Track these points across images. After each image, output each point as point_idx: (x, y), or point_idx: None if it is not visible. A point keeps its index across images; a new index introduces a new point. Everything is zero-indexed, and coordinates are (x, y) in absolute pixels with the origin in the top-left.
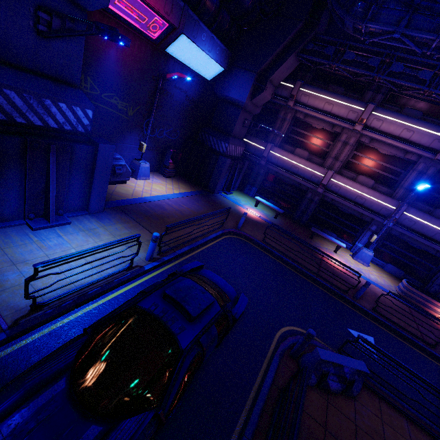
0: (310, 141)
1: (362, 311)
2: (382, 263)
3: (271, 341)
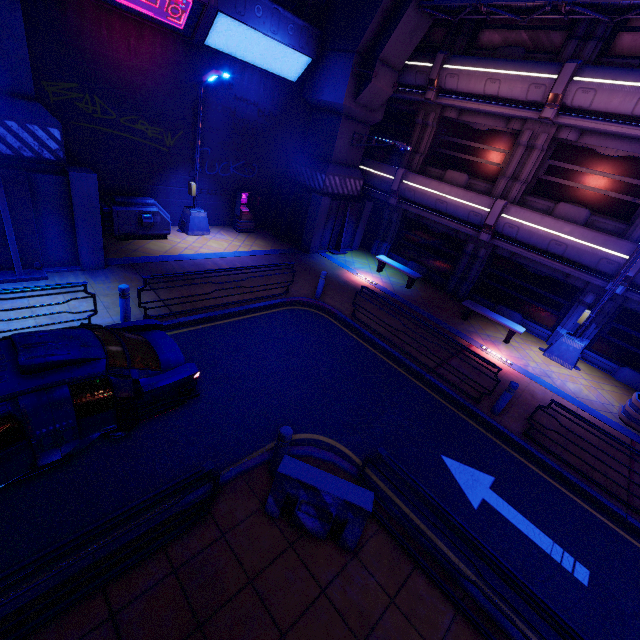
0: (470, 156)
1: (500, 434)
2: (611, 366)
3: (258, 447)
